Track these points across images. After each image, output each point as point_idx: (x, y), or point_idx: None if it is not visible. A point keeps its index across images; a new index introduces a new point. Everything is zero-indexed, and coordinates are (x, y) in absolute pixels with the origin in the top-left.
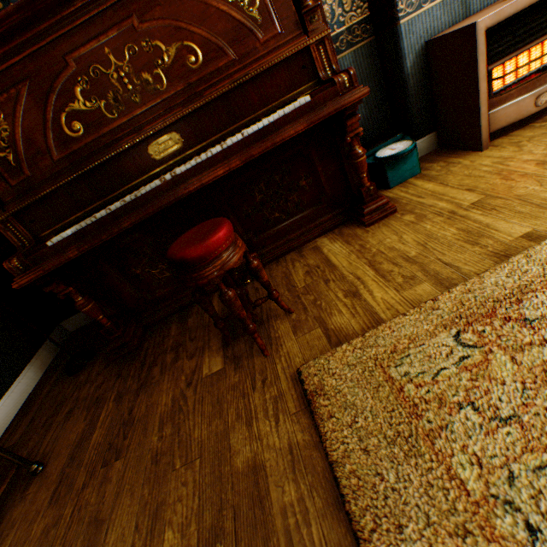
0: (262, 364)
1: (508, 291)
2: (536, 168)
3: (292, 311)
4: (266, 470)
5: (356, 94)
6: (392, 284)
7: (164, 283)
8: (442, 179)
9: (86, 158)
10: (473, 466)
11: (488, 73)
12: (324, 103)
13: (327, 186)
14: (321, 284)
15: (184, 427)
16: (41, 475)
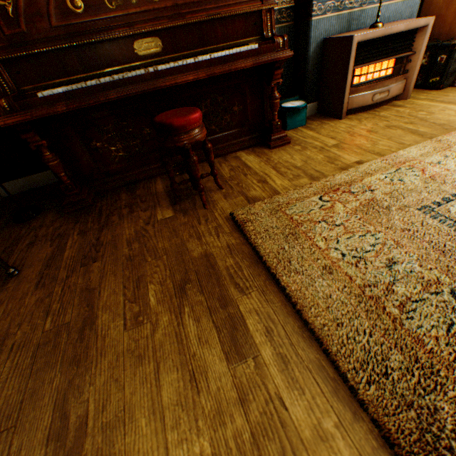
0: (204, 213)
1: (345, 182)
2: (366, 133)
3: (223, 188)
4: (214, 255)
5: (285, 54)
6: (287, 178)
7: (118, 160)
8: (318, 131)
9: (81, 34)
10: (323, 240)
11: (353, 71)
12: (265, 53)
13: (251, 116)
14: (242, 176)
15: (149, 244)
16: (17, 277)
